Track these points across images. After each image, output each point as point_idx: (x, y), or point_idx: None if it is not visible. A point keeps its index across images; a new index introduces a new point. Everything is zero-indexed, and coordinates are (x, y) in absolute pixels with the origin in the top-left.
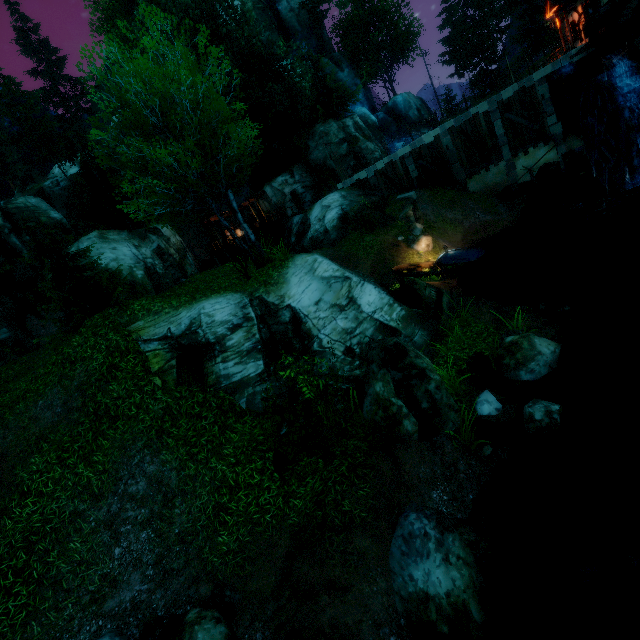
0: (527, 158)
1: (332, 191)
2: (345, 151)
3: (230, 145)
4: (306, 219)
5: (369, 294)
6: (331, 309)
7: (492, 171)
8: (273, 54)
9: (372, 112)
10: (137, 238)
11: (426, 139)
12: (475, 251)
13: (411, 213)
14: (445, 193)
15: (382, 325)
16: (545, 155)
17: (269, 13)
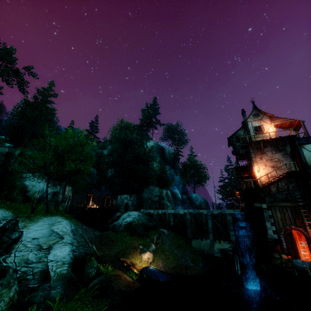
0: (220, 244)
1: (138, 211)
2: (156, 200)
3: (67, 166)
4: (121, 216)
5: (62, 251)
6: (36, 246)
7: (204, 241)
8: (145, 158)
9: (183, 194)
10: (52, 184)
11: (180, 211)
12: (164, 275)
13: (155, 238)
14: (180, 239)
15: (46, 270)
16: (228, 248)
17: (160, 150)
